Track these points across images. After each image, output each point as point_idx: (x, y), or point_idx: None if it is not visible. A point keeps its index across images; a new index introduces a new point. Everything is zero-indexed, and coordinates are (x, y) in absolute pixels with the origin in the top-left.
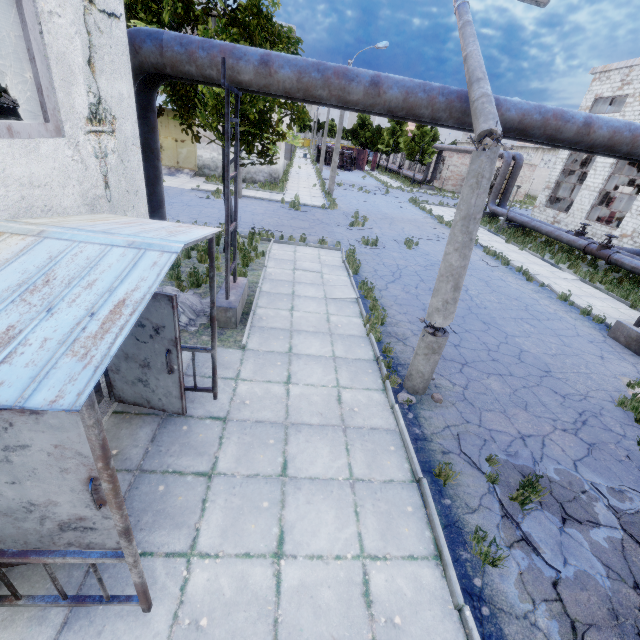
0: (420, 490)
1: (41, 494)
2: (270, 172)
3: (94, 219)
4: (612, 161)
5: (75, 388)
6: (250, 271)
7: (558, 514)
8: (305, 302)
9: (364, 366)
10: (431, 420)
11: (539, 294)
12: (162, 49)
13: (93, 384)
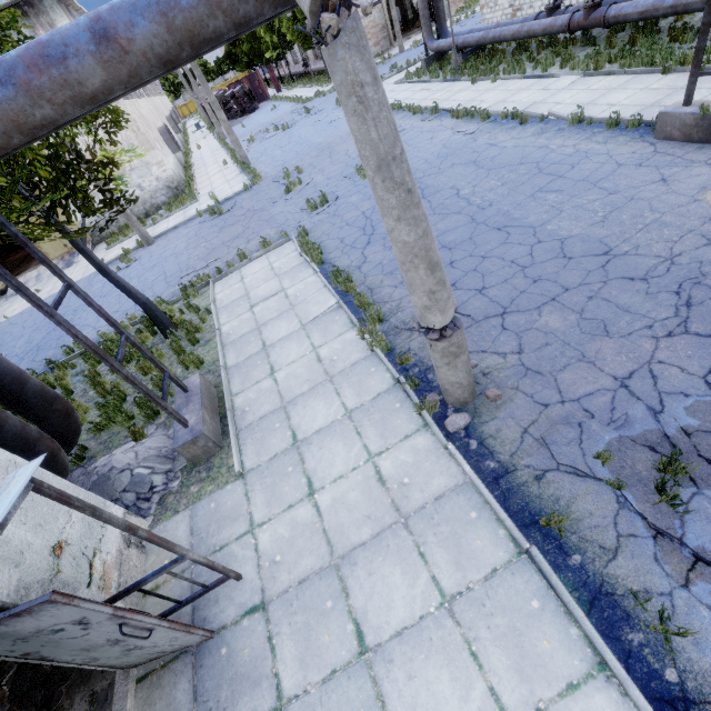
0: (535, 563)
1: None
2: (166, 185)
3: None
4: None
5: None
6: (205, 347)
7: None
8: (282, 350)
9: (388, 403)
10: (501, 434)
11: (544, 135)
12: None
13: None
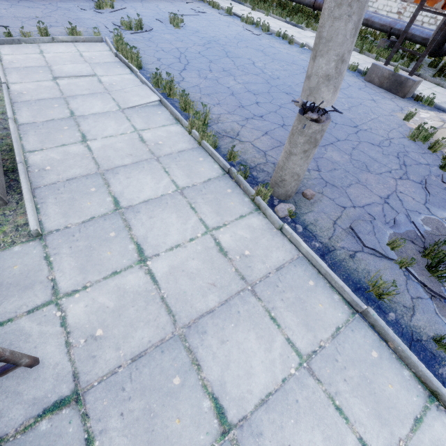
0: (366, 320)
1: None
2: None
3: None
4: None
5: None
6: None
7: None
8: (97, 123)
9: (219, 187)
10: (319, 223)
11: (304, 55)
12: None
13: None
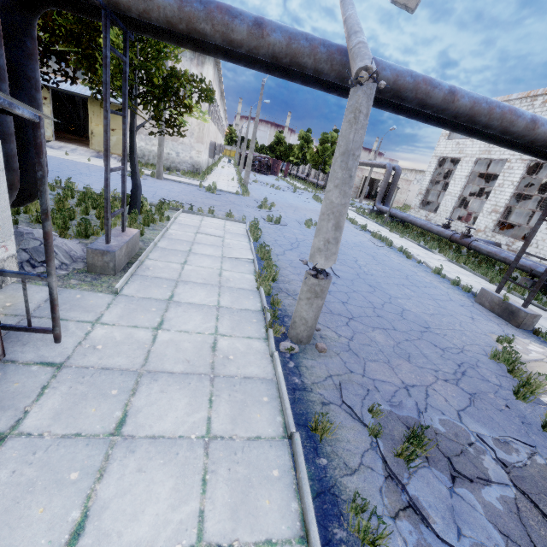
0: (292, 448)
1: None
2: (193, 163)
3: None
4: (466, 174)
5: None
6: (150, 230)
7: (447, 471)
8: (200, 258)
9: (249, 316)
10: (313, 369)
11: (417, 268)
12: None
13: None
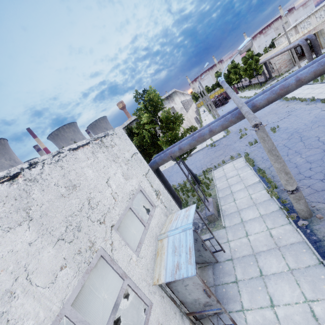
0: None
1: (196, 296)
2: None
3: (170, 221)
4: None
5: (193, 271)
6: (211, 190)
7: None
8: (238, 194)
9: (276, 214)
10: (320, 229)
11: None
12: (157, 163)
13: (195, 269)
